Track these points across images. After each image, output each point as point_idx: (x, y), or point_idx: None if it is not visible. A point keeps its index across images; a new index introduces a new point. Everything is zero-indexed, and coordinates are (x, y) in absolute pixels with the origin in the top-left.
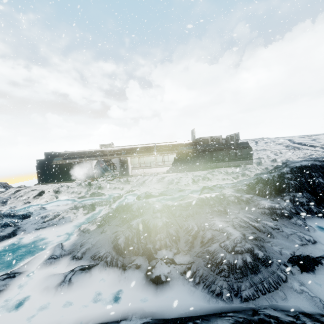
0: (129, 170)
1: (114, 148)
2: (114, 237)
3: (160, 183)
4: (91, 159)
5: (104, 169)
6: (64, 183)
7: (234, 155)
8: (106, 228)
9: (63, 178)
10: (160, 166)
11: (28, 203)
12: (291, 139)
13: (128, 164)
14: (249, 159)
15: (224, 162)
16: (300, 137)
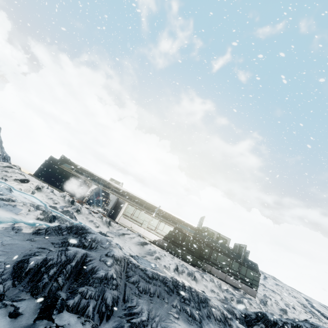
0: (119, 215)
1: (121, 187)
2: (35, 251)
3: (139, 246)
4: (94, 183)
5: (97, 203)
6: (53, 188)
7: (236, 269)
8: (39, 237)
9: (56, 183)
10: (151, 231)
11: (4, 179)
12: (310, 300)
13: (122, 208)
14: (253, 288)
15: (221, 271)
16: (322, 306)
